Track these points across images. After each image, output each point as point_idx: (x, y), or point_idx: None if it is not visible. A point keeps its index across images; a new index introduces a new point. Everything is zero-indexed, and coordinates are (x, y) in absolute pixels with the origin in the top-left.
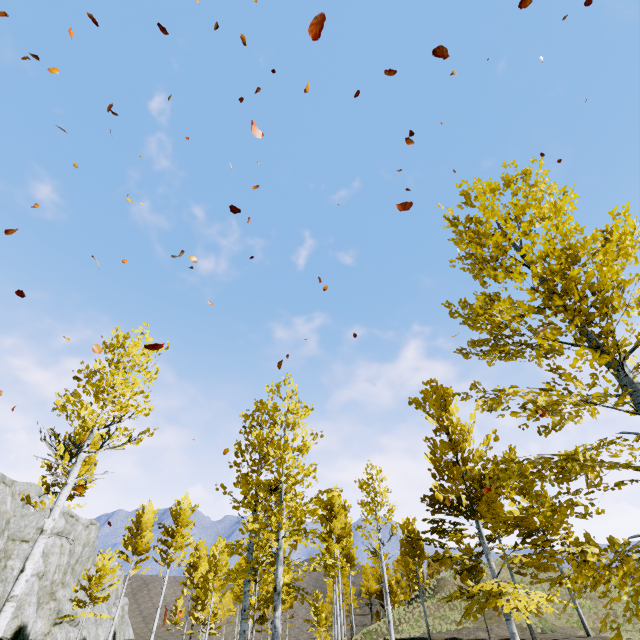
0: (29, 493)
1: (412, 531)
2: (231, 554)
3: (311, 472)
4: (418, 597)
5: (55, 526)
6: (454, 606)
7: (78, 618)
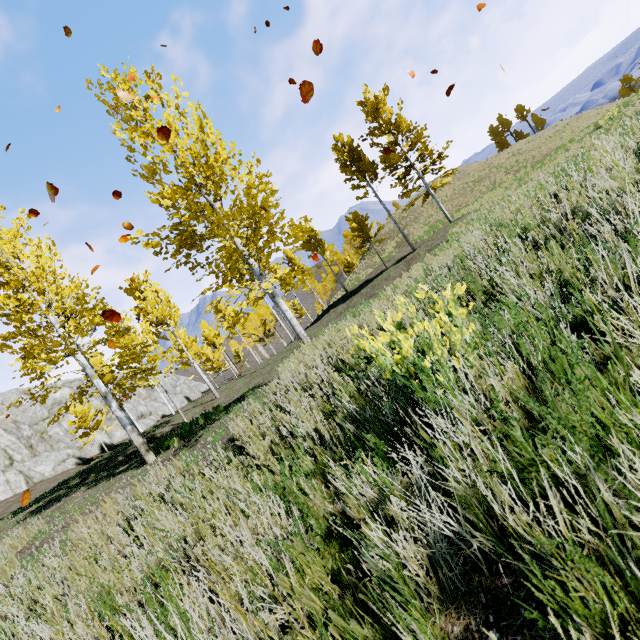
0: (11, 399)
1: (307, 231)
2: (44, 401)
3: (81, 284)
4: (361, 259)
5: (64, 396)
6: (383, 251)
7: (147, 412)
